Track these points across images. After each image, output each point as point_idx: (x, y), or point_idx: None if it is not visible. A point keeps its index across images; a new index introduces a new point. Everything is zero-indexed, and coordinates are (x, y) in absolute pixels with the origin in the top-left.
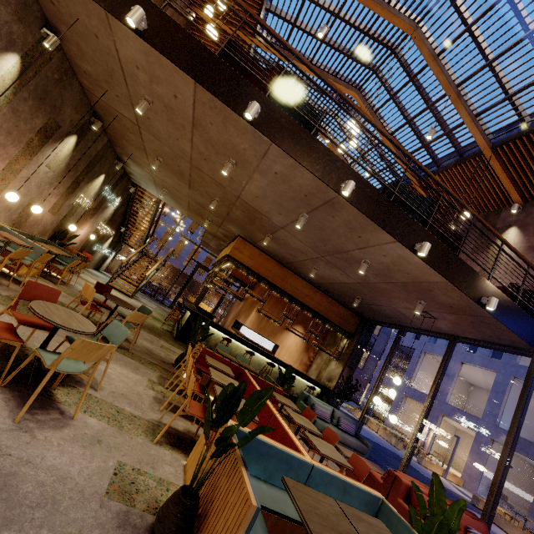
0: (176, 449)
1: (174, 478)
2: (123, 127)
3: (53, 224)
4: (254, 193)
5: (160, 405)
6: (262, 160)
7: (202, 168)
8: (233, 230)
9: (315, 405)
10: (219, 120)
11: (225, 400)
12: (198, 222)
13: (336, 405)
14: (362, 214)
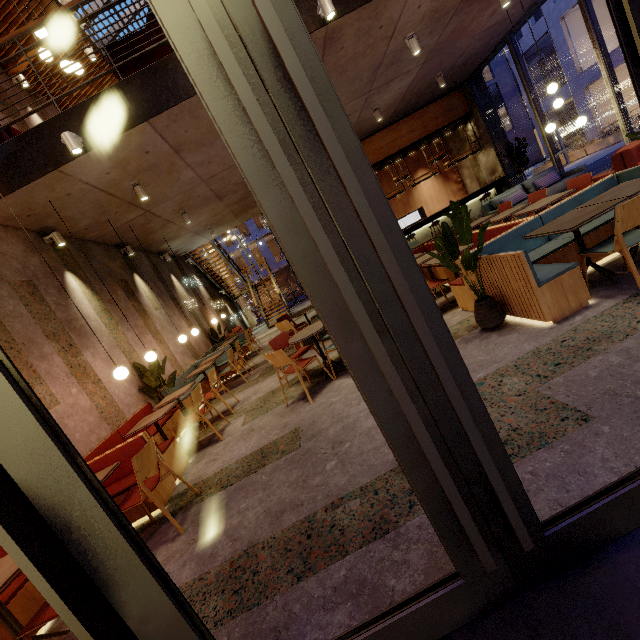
0: (446, 312)
1: (465, 316)
2: (140, 227)
3: (203, 336)
4: None
5: None
6: None
7: (214, 173)
8: None
9: (503, 201)
10: (188, 121)
11: (445, 243)
12: (253, 215)
13: (521, 181)
14: (362, 8)
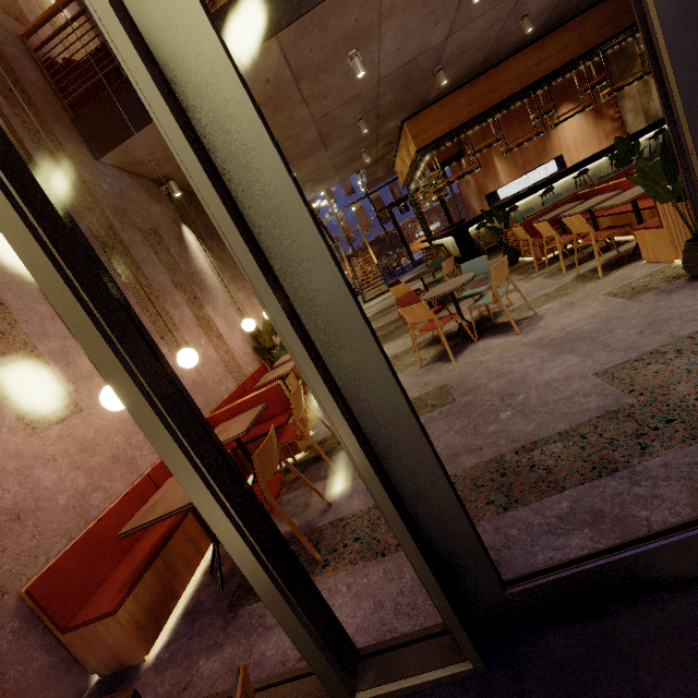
0: (622, 267)
1: (654, 269)
2: None
3: None
4: (393, 49)
5: (557, 275)
6: (381, 0)
7: (327, 111)
8: (393, 127)
9: None
10: (315, 36)
11: (662, 160)
12: (353, 171)
13: None
14: None
